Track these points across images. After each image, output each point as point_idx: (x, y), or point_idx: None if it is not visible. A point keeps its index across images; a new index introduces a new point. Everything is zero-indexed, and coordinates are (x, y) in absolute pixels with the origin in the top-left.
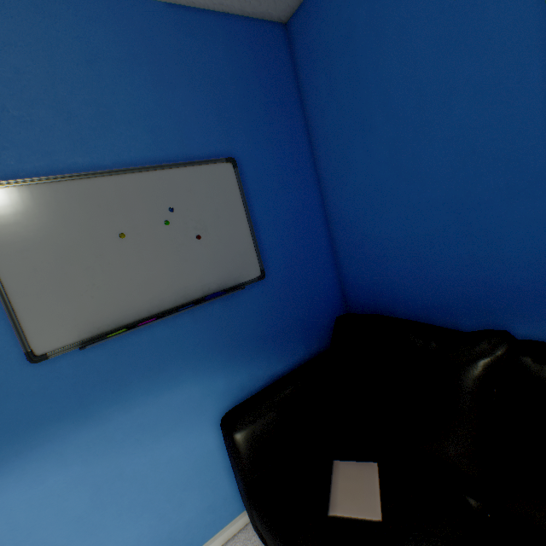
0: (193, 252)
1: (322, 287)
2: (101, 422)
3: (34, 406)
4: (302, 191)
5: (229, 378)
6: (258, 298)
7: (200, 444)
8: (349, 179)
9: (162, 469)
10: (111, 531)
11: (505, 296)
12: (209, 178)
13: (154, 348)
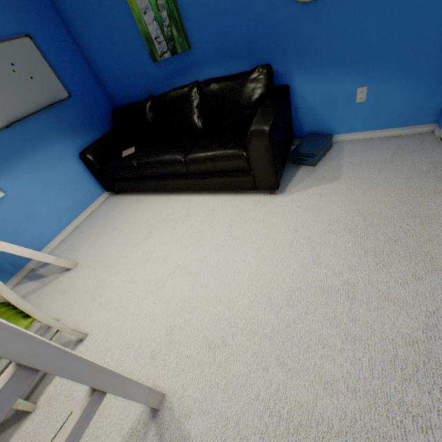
0: (33, 86)
1: (102, 102)
2: (31, 159)
3: (2, 152)
4: (71, 51)
5: (75, 143)
6: (73, 107)
7: (75, 168)
8: (92, 44)
9: (64, 177)
10: (55, 197)
11: (154, 86)
12: (22, 47)
13: (37, 130)
